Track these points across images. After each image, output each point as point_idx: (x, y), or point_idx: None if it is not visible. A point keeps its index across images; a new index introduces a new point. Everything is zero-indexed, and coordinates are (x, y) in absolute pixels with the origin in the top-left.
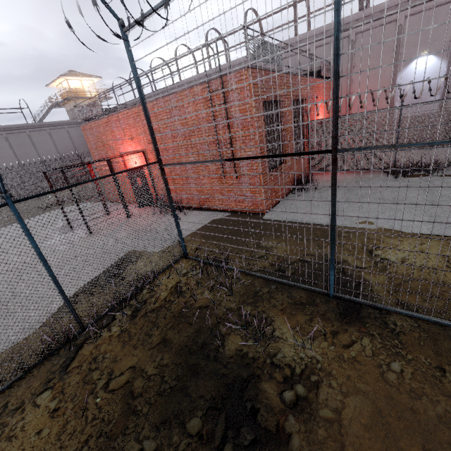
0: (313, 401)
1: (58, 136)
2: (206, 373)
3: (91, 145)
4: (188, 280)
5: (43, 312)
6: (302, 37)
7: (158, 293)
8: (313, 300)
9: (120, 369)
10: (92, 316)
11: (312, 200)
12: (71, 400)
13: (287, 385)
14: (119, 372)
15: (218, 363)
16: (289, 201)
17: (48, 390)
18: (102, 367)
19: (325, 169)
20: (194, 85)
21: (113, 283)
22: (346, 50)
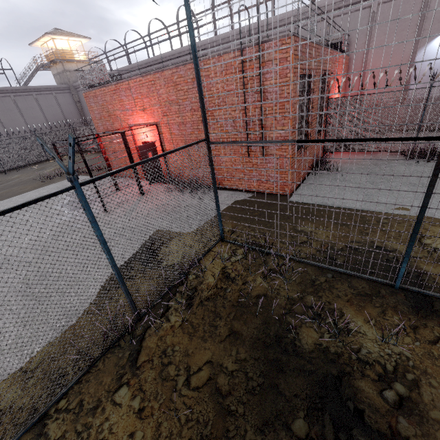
0: (419, 401)
1: (45, 102)
2: (292, 369)
3: (95, 115)
4: (233, 265)
5: (82, 297)
6: (320, 5)
7: (206, 279)
8: (377, 291)
9: (197, 364)
10: (146, 304)
11: (400, 190)
12: (154, 399)
13: (384, 384)
14: (196, 367)
15: (300, 358)
16: (311, 182)
17: (124, 387)
18: (175, 361)
19: (340, 150)
20: (224, 52)
21: (162, 270)
22: (366, 22)
